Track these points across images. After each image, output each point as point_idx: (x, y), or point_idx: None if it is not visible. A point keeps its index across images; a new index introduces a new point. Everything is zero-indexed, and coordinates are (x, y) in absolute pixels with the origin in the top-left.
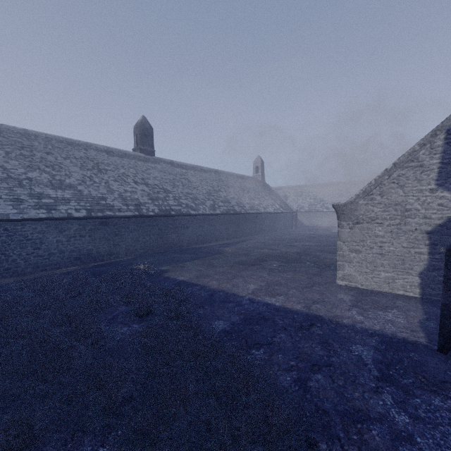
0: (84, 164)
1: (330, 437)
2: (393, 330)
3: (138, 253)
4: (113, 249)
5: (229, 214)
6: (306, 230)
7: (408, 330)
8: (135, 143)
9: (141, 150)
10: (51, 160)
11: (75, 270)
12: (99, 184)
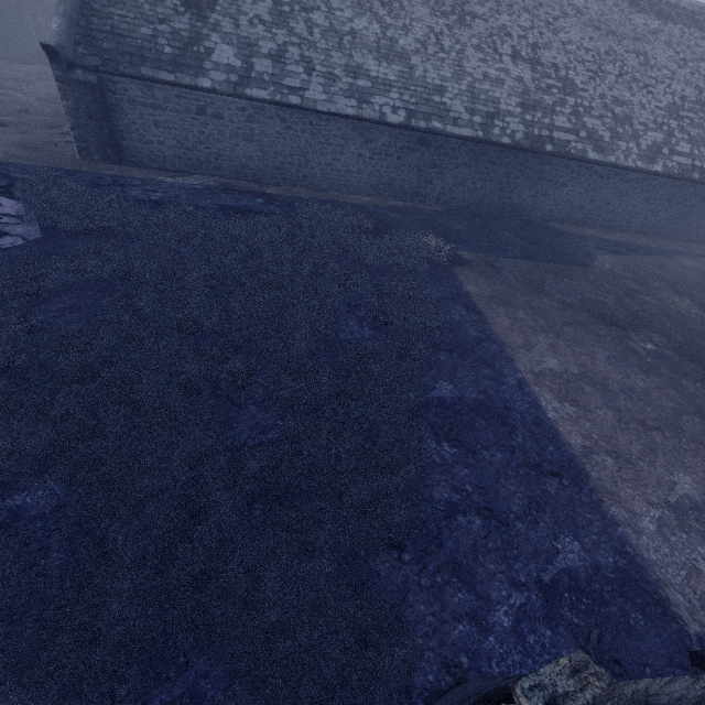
0: None
1: (419, 559)
2: (671, 580)
3: (454, 205)
4: (421, 187)
5: (683, 180)
6: None
7: (701, 602)
8: None
9: None
10: None
11: (366, 205)
12: (447, 54)
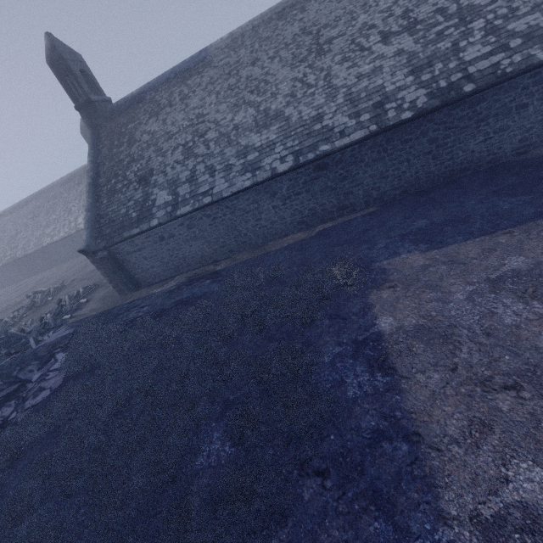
0: (296, 52)
1: None
2: None
3: (388, 197)
4: (343, 200)
5: None
6: None
7: None
8: None
9: None
10: (257, 75)
11: (295, 242)
12: (315, 86)
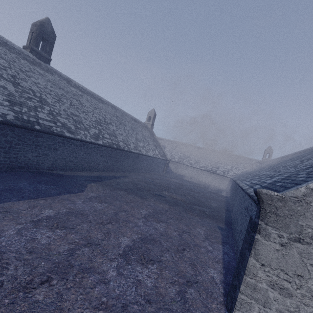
0: None
1: None
2: None
3: None
4: None
5: (111, 148)
6: (173, 177)
7: None
8: (28, 41)
9: (32, 50)
10: None
11: None
12: None
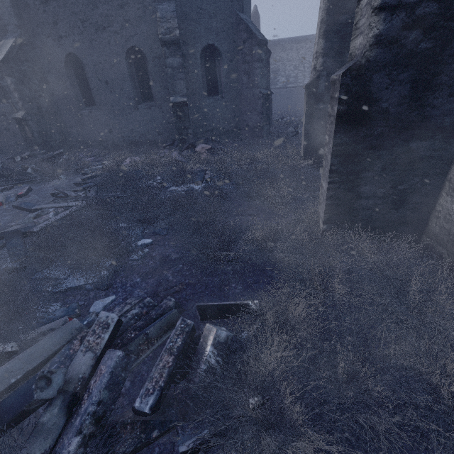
0: None
1: None
2: None
3: None
4: None
5: None
6: None
7: None
8: None
9: None
10: None
11: None
12: None
